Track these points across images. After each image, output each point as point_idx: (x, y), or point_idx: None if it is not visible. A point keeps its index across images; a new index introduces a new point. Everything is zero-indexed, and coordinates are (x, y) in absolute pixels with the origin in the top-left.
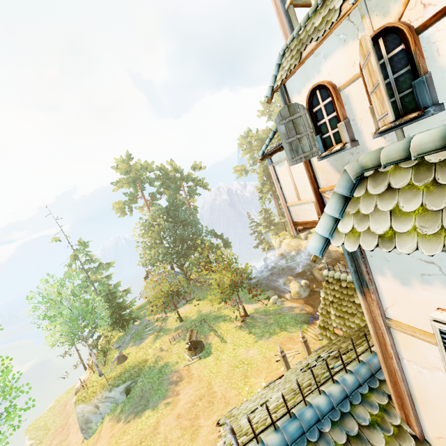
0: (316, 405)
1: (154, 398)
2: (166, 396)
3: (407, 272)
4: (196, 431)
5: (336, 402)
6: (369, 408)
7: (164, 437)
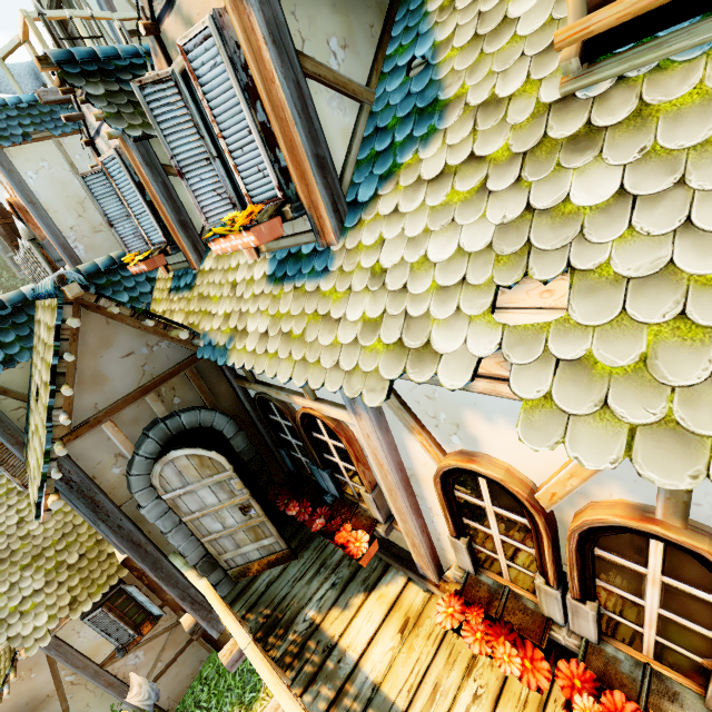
0: None
1: None
2: None
3: None
4: None
5: None
6: None
7: None
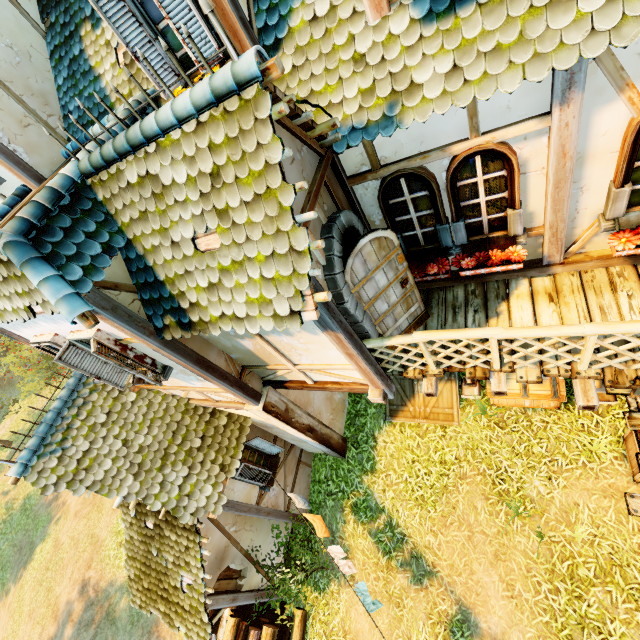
0: (53, 408)
1: (38, 534)
2: (52, 517)
3: (11, 326)
4: (101, 503)
5: (66, 398)
6: (88, 386)
7: (71, 539)
